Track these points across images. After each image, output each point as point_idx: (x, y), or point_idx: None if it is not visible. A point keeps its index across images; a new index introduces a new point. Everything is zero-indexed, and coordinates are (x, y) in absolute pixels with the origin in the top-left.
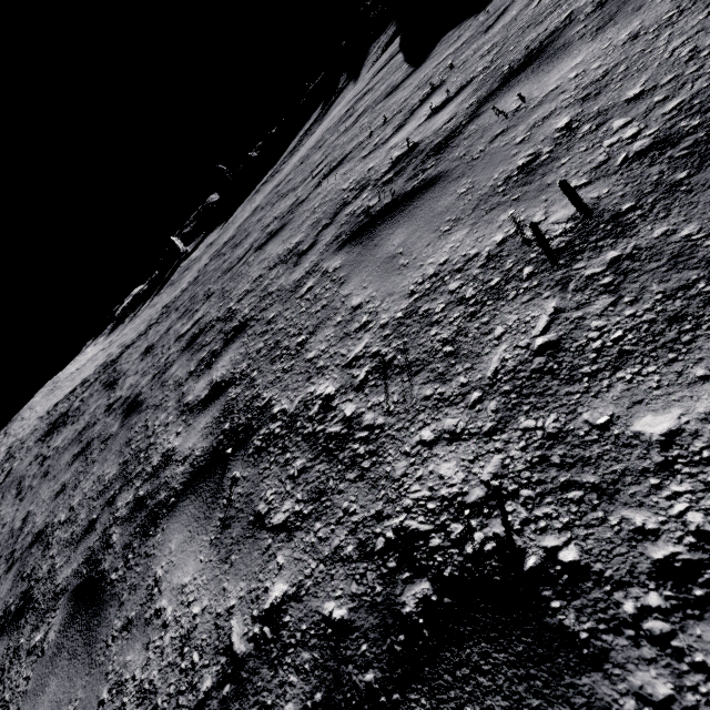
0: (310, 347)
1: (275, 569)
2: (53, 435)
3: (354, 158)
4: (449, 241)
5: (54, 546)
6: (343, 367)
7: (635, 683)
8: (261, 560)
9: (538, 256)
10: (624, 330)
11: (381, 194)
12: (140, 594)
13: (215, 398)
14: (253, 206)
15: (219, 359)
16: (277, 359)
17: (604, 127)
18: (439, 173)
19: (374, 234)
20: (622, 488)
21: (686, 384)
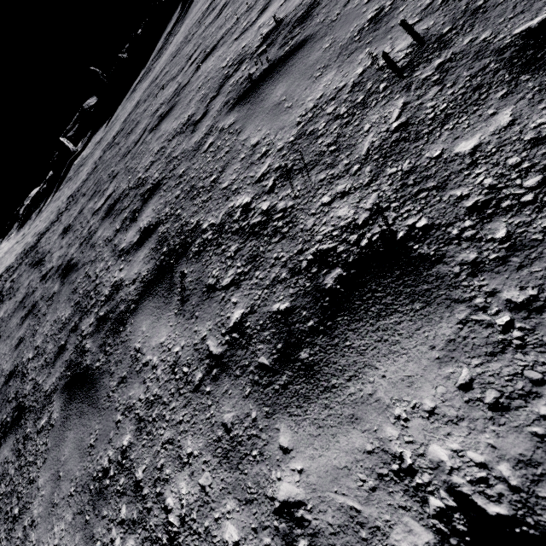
0: (222, 181)
1: (232, 306)
2: None
3: (226, 41)
4: (322, 82)
5: (31, 373)
6: (254, 184)
7: (459, 260)
8: (219, 306)
9: (389, 75)
10: (447, 103)
11: (258, 63)
12: (126, 362)
13: (148, 237)
14: (134, 102)
15: (141, 213)
16: (196, 197)
17: None
18: (306, 37)
19: (259, 93)
20: (450, 182)
21: (483, 120)
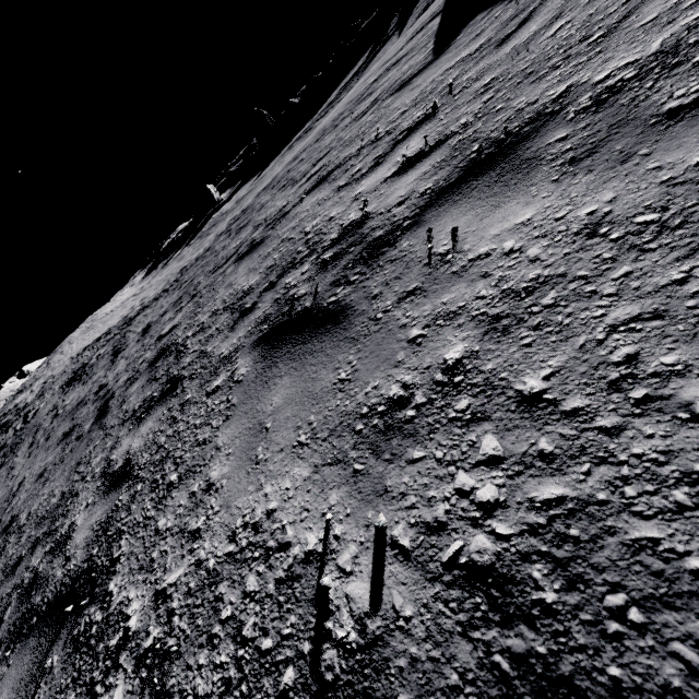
0: (167, 506)
1: None
2: (70, 388)
3: (335, 180)
4: (291, 472)
5: (2, 557)
6: (154, 594)
7: None
8: None
9: (307, 660)
10: None
11: (311, 283)
12: None
13: (116, 486)
14: (276, 172)
15: (146, 419)
16: (153, 489)
17: (475, 429)
18: (349, 307)
19: (276, 357)
20: None
21: None
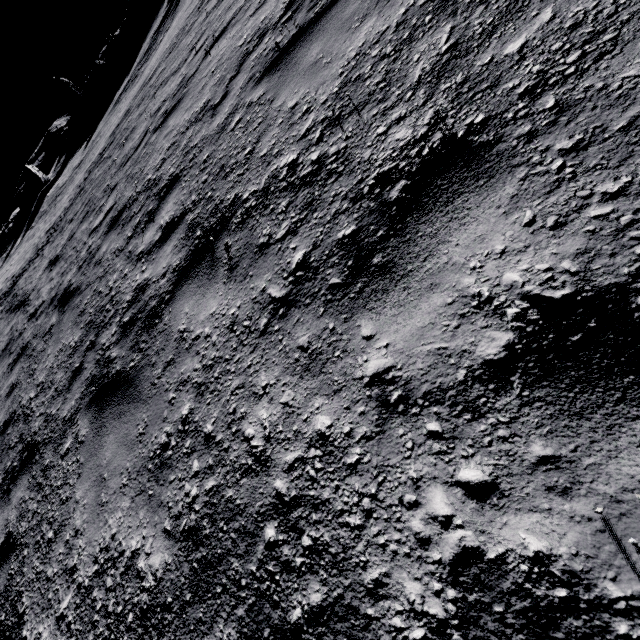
0: (259, 150)
1: (291, 251)
2: None
3: (239, 20)
4: (363, 30)
5: (38, 409)
6: (298, 141)
7: (516, 135)
8: (277, 257)
9: (434, 8)
10: (493, 17)
11: (284, 31)
12: (170, 347)
13: (174, 230)
14: (121, 113)
15: (160, 211)
16: (229, 174)
17: None
18: None
19: (290, 58)
20: (502, 79)
21: (528, 22)
